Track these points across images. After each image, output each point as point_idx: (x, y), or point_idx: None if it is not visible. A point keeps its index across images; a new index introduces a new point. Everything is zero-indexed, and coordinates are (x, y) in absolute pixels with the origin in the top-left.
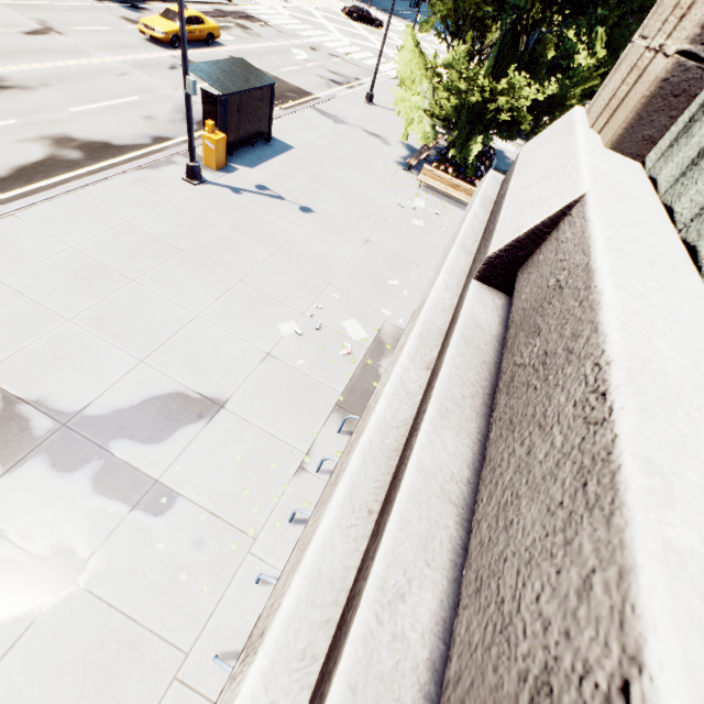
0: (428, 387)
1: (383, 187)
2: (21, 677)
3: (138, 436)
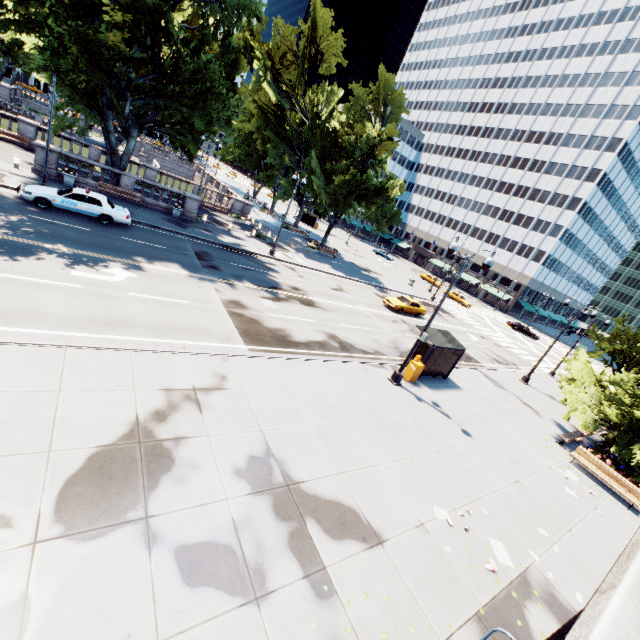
0: None
1: (534, 446)
2: None
3: (323, 523)
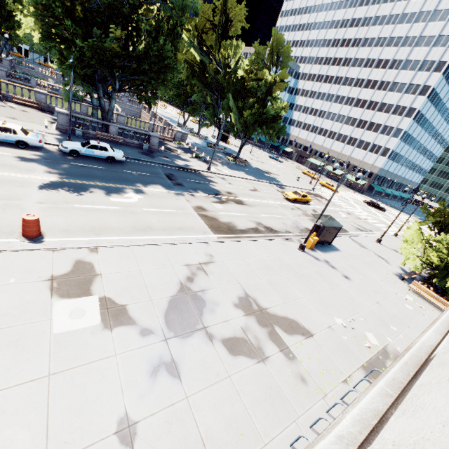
0: None
1: (386, 282)
2: (249, 378)
3: (282, 327)
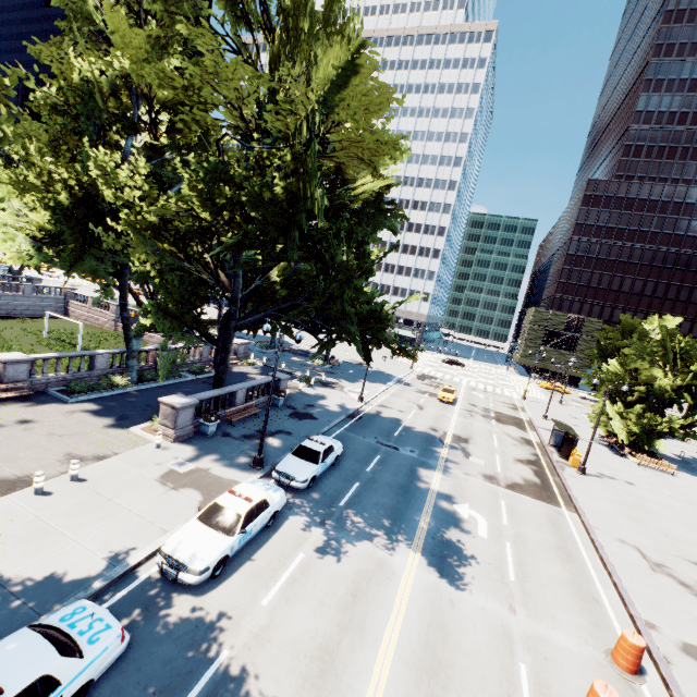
0: None
1: (628, 467)
2: None
3: None
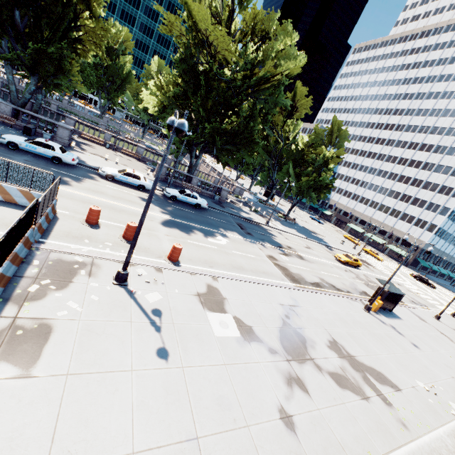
0: None
1: None
2: (359, 410)
3: (372, 376)
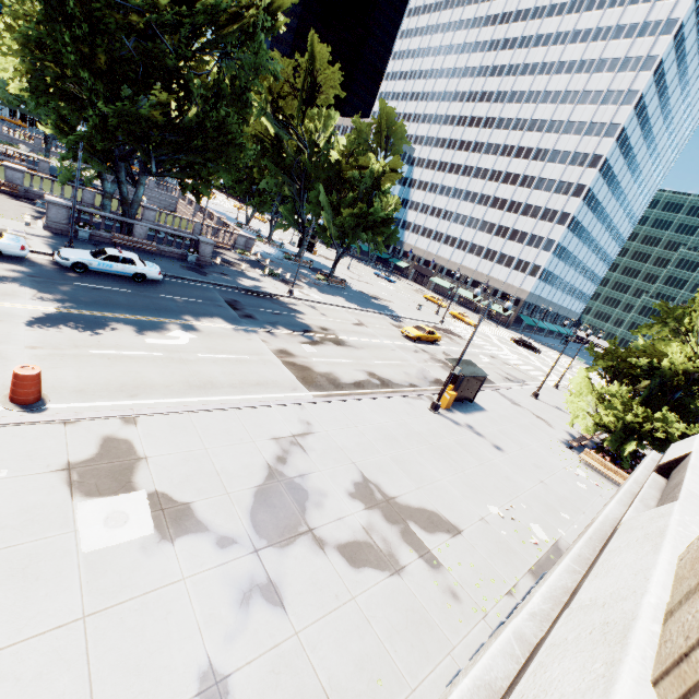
0: (641, 487)
1: (550, 452)
2: (381, 599)
3: (419, 523)
